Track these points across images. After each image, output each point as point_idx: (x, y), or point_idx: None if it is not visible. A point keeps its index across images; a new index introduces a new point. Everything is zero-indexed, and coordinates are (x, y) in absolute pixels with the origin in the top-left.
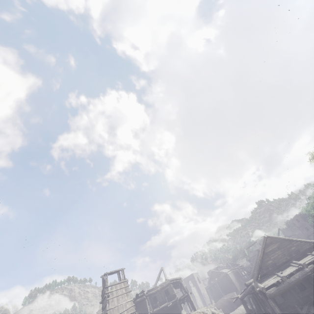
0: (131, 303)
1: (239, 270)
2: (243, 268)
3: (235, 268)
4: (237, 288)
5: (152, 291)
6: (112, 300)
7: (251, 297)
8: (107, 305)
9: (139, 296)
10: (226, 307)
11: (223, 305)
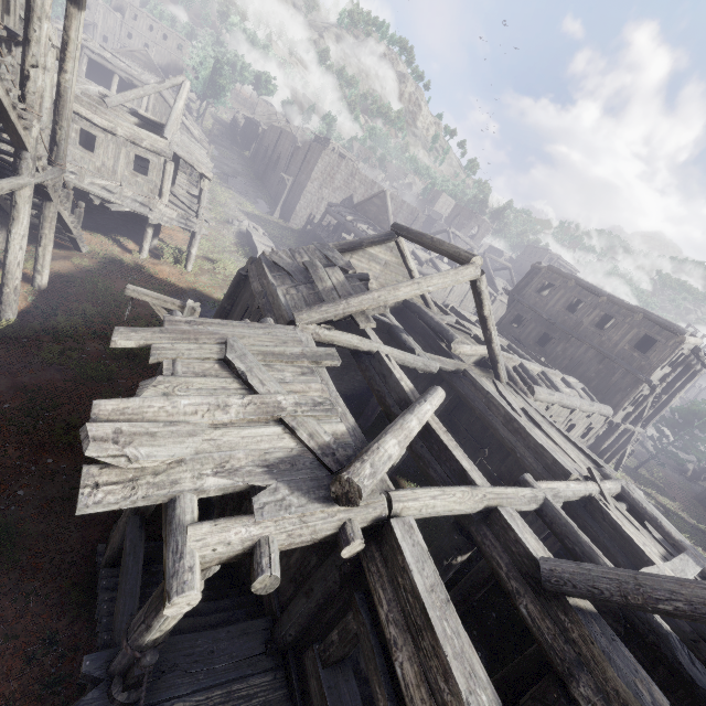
0: None
1: None
2: None
3: None
4: None
5: None
6: None
7: None
8: None
9: None
10: None
11: None
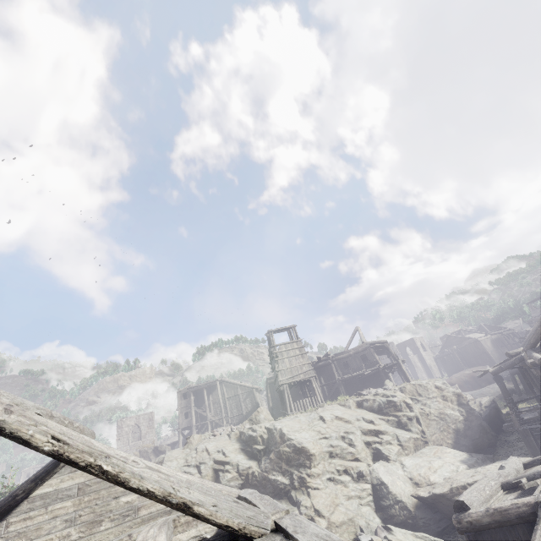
0: (308, 367)
1: (503, 336)
2: (512, 333)
3: (495, 333)
4: (494, 361)
5: (342, 355)
6: (282, 361)
7: (519, 373)
8: (276, 366)
9: (322, 360)
10: (467, 383)
11: (462, 381)
